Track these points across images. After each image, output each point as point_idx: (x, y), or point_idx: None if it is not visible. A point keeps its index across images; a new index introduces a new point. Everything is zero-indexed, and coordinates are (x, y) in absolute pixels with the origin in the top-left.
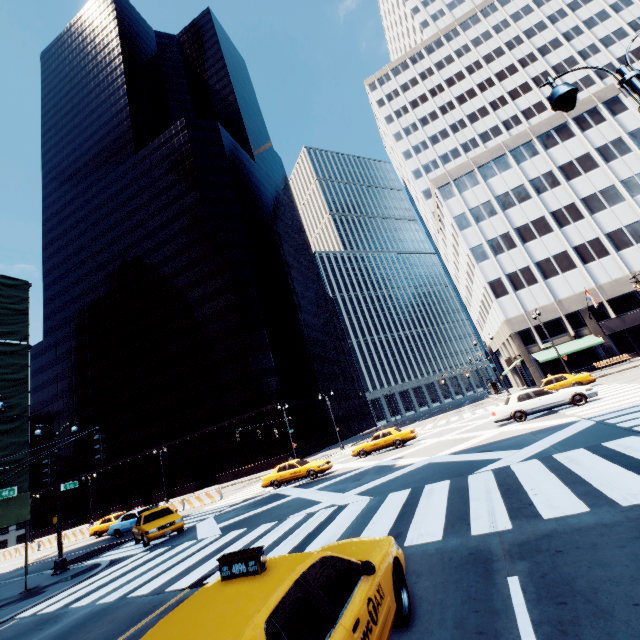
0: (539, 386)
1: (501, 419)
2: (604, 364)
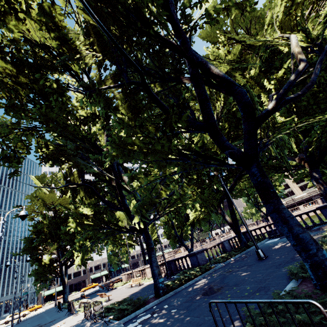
0: (26, 309)
1: (1, 324)
2: (60, 297)
